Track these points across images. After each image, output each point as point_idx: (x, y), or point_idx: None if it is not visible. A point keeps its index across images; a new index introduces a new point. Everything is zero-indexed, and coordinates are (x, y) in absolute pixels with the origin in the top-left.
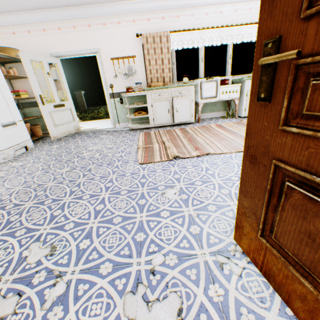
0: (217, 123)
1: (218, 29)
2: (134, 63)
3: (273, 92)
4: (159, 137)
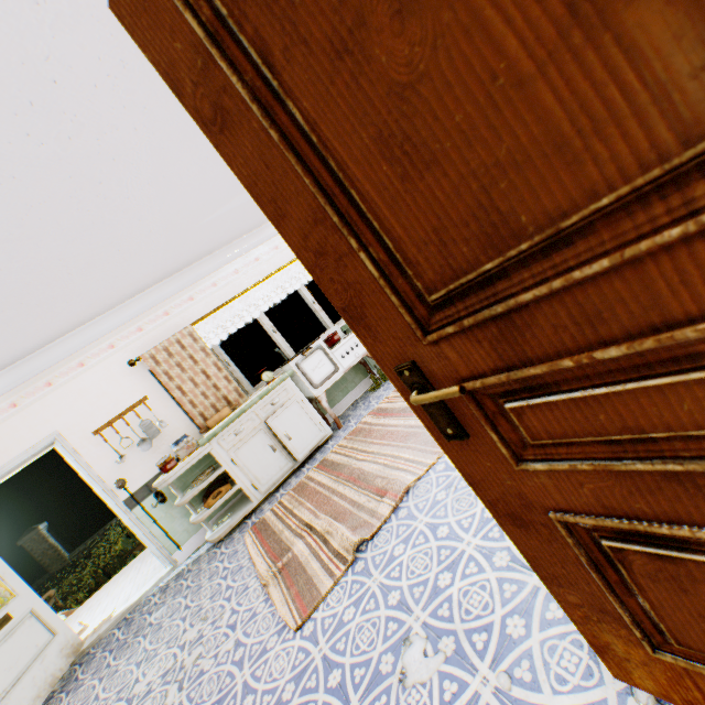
0: (372, 407)
1: (268, 279)
2: (150, 410)
3: (462, 422)
4: (291, 519)
